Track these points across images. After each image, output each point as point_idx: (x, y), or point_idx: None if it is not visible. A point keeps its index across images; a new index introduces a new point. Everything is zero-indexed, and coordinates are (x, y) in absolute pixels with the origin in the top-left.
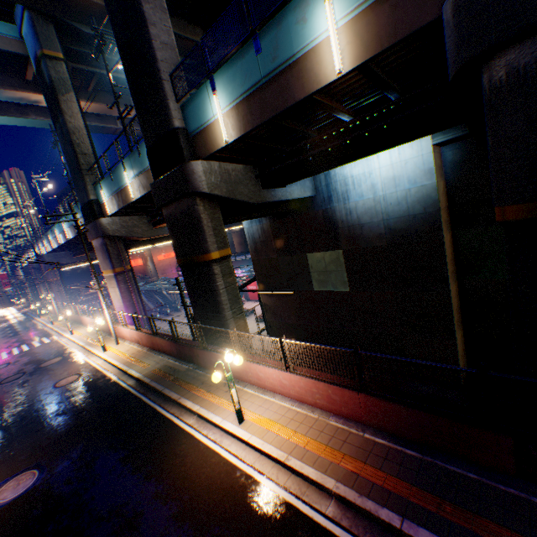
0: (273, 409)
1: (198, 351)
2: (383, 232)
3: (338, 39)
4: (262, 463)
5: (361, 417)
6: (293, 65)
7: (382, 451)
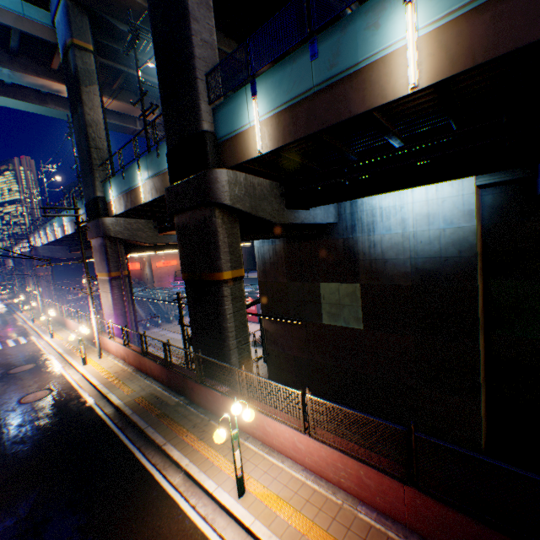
0: (282, 479)
1: (193, 384)
2: (409, 270)
3: (417, 50)
4: None
5: (403, 516)
6: (354, 75)
7: None
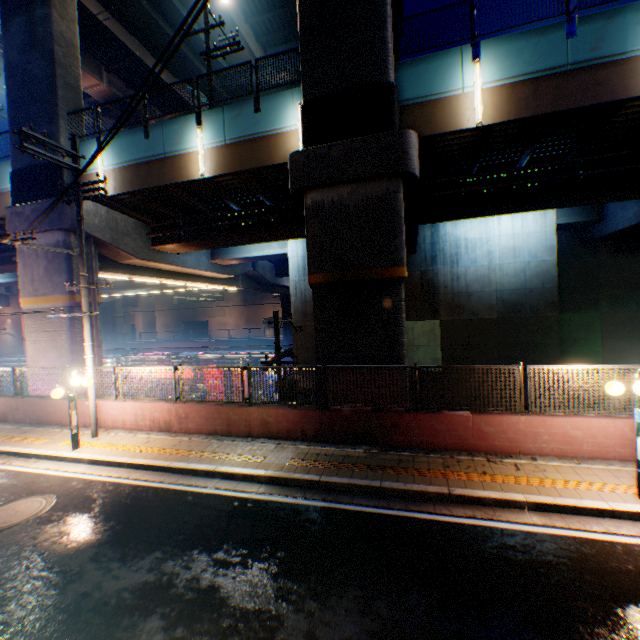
0: None
1: (396, 418)
2: (495, 303)
3: None
4: None
5: None
6: (619, 63)
7: None
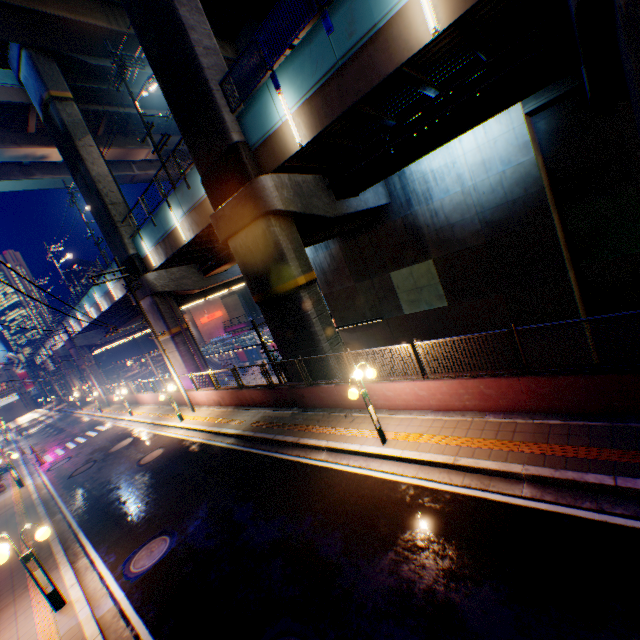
0: (414, 424)
1: (302, 391)
2: (479, 227)
3: None
4: (426, 472)
5: (524, 405)
6: (375, 37)
7: (561, 430)
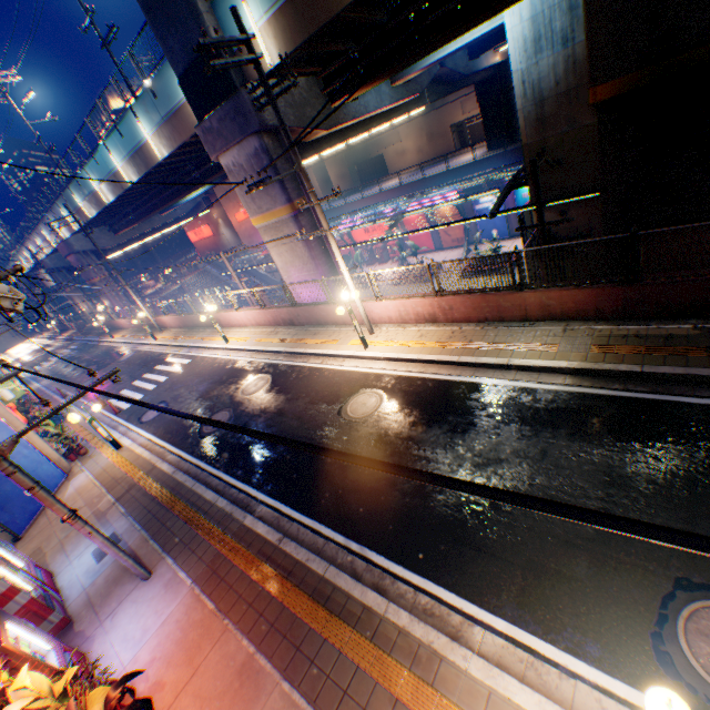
0: None
1: None
2: None
3: None
4: None
5: None
6: None
7: None
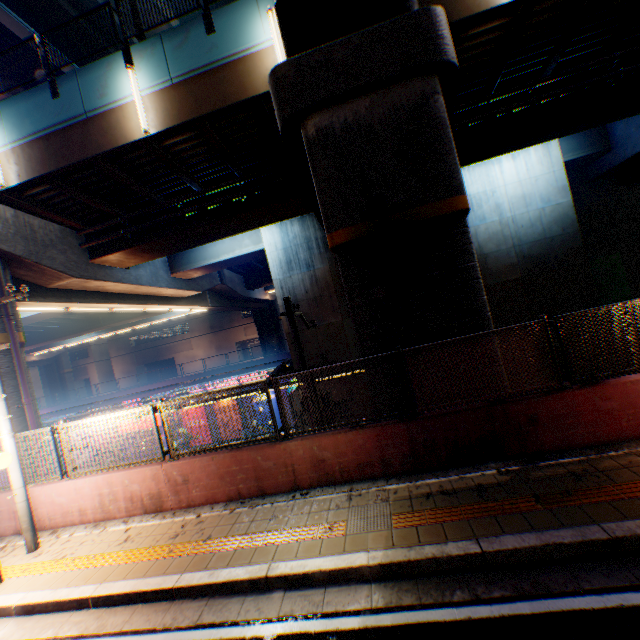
0: None
1: (533, 407)
2: (515, 261)
3: None
4: None
5: None
6: None
7: None
